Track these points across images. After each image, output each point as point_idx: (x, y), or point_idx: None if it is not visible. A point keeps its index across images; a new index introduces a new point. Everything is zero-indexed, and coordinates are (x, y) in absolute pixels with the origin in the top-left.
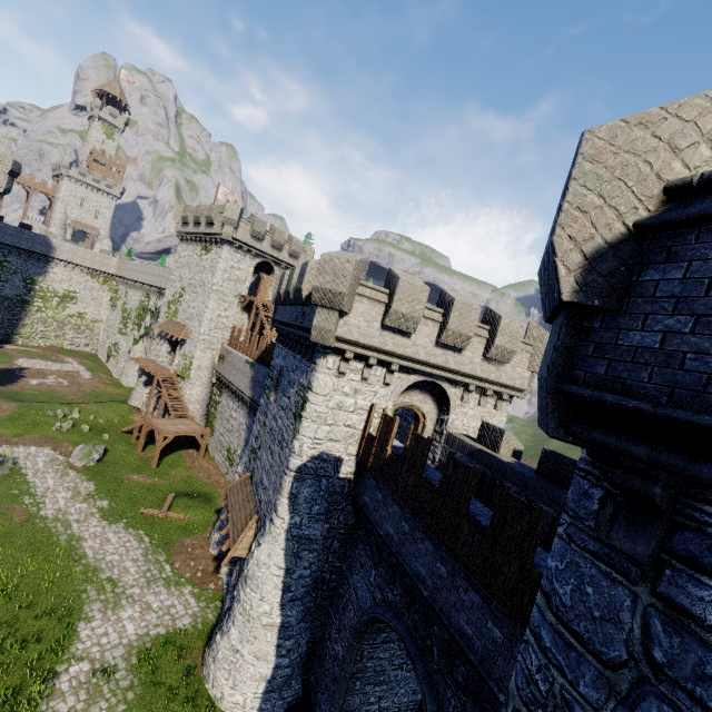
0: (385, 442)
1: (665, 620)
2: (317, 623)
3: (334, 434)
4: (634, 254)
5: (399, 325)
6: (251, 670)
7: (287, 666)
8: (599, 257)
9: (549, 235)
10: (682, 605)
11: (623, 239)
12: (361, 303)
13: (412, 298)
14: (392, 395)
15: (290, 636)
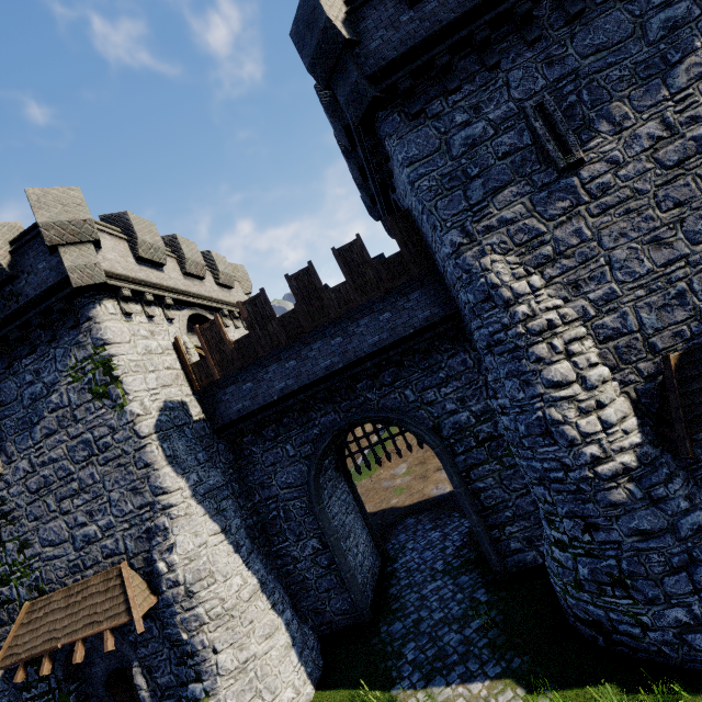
0: (220, 342)
1: (436, 121)
2: (275, 573)
3: (162, 380)
4: (352, 23)
5: (153, 256)
6: (274, 654)
7: (292, 620)
8: (345, 23)
9: (298, 52)
10: (436, 113)
11: (346, 18)
12: (104, 238)
13: (148, 230)
14: (181, 331)
15: (273, 591)
